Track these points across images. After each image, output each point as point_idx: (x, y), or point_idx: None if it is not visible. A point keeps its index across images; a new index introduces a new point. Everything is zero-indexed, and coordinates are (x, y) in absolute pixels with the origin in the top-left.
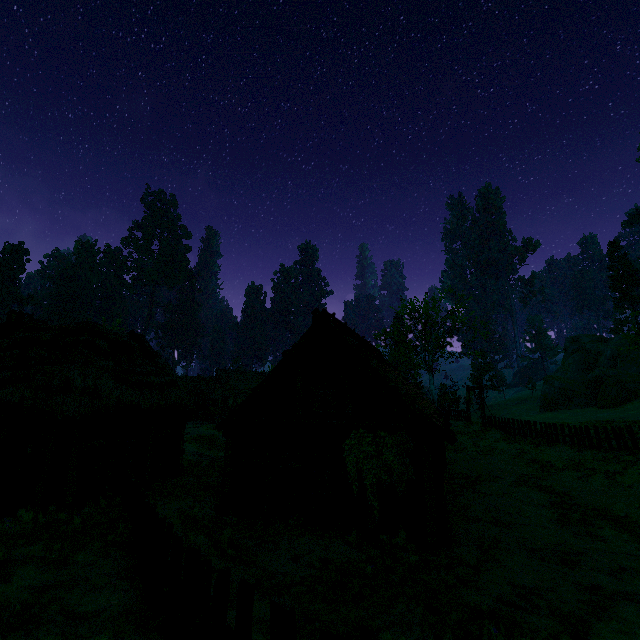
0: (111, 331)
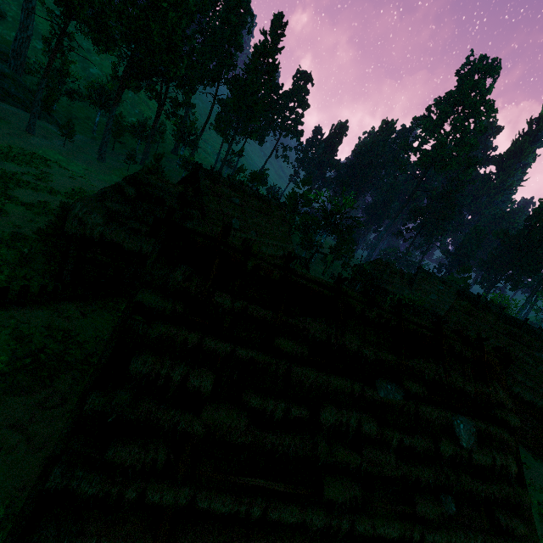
0: (157, 185)
